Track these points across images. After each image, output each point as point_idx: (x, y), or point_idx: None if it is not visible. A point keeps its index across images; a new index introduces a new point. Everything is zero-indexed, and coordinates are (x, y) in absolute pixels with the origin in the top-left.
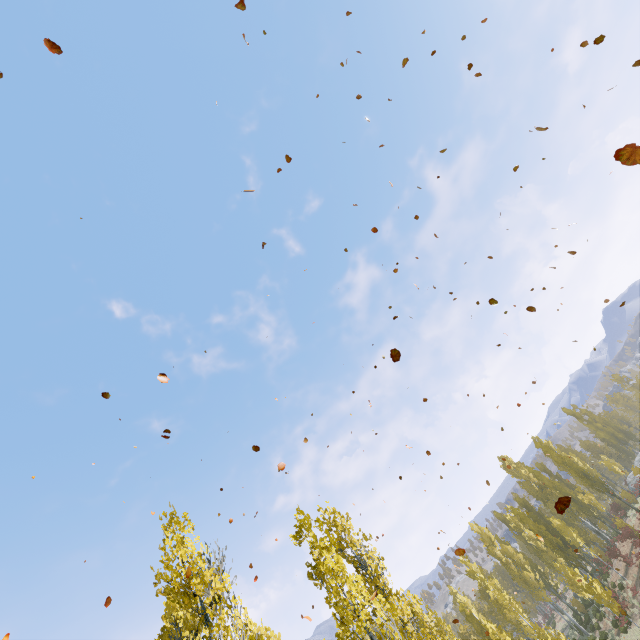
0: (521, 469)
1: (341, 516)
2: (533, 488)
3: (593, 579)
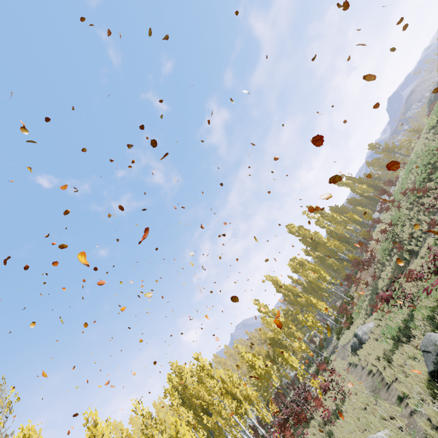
0: (300, 231)
1: None
2: (308, 242)
3: (309, 314)
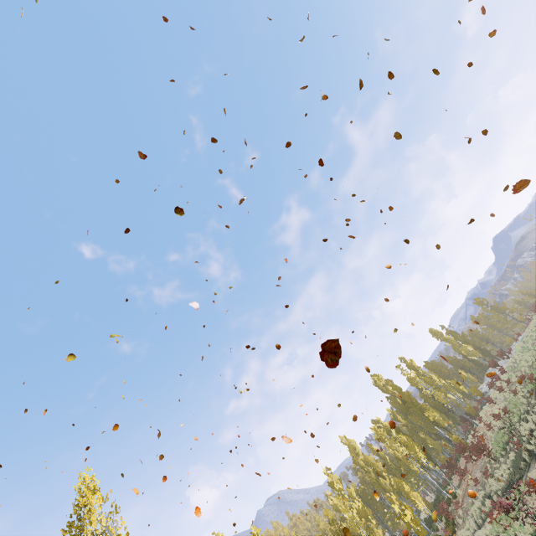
0: (388, 386)
1: (89, 489)
2: (397, 402)
3: (407, 506)
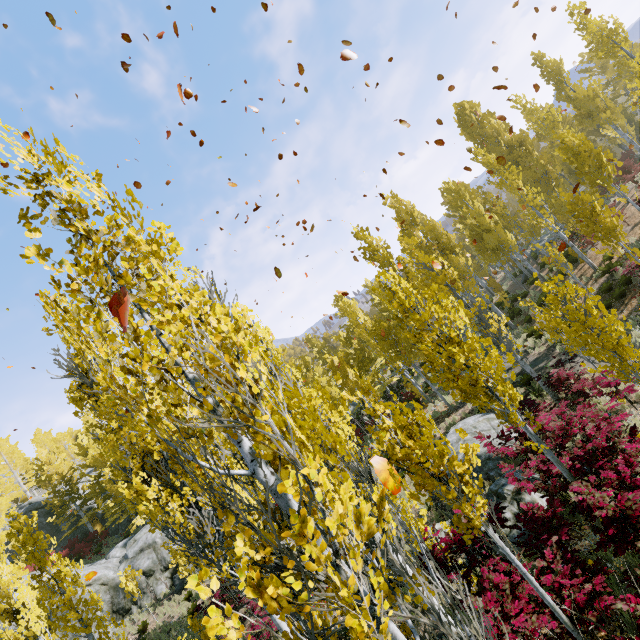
0: (490, 118)
1: None
2: (499, 149)
3: None
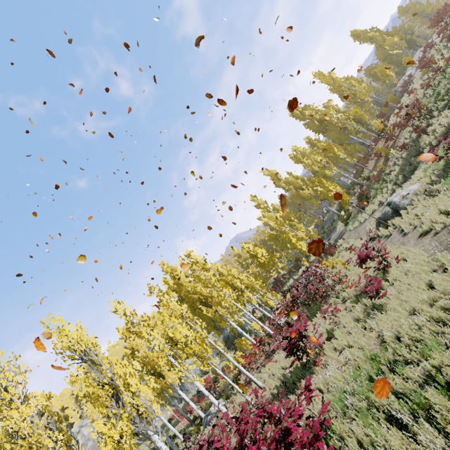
0: (306, 111)
1: None
2: (315, 125)
3: (331, 184)
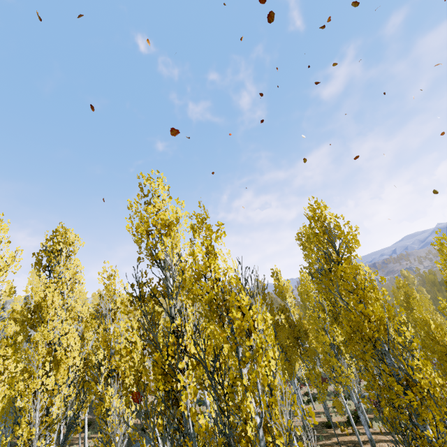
0: None
1: None
2: None
3: None
